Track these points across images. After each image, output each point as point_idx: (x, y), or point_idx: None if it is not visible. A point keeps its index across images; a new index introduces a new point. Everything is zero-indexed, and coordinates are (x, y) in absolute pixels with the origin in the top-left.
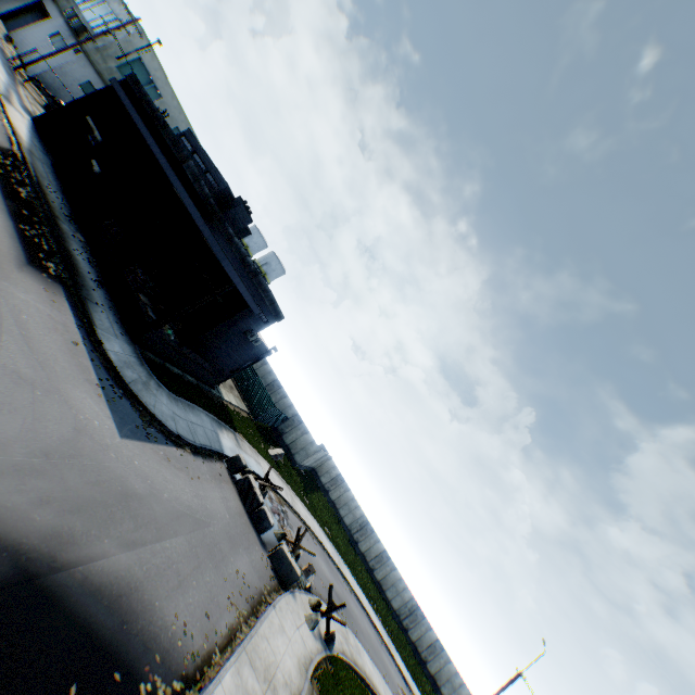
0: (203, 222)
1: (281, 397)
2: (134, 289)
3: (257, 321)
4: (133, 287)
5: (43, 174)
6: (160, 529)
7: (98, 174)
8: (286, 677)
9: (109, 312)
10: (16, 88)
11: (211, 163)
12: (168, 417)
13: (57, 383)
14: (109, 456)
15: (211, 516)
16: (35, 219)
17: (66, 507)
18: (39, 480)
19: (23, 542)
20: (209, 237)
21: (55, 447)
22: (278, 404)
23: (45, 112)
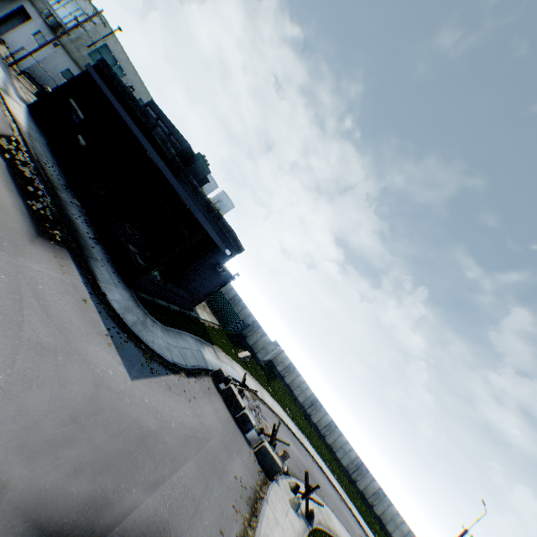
0: (176, 180)
1: (242, 308)
2: (124, 241)
3: (223, 256)
4: (123, 240)
5: (41, 152)
6: (173, 459)
7: (84, 147)
8: None
9: (107, 264)
10: (12, 82)
11: (173, 127)
12: (164, 349)
13: (74, 344)
14: (124, 402)
15: (208, 431)
16: (39, 194)
17: (97, 468)
18: (71, 448)
19: (64, 522)
20: (182, 193)
21: (80, 409)
22: (240, 314)
23: (36, 99)
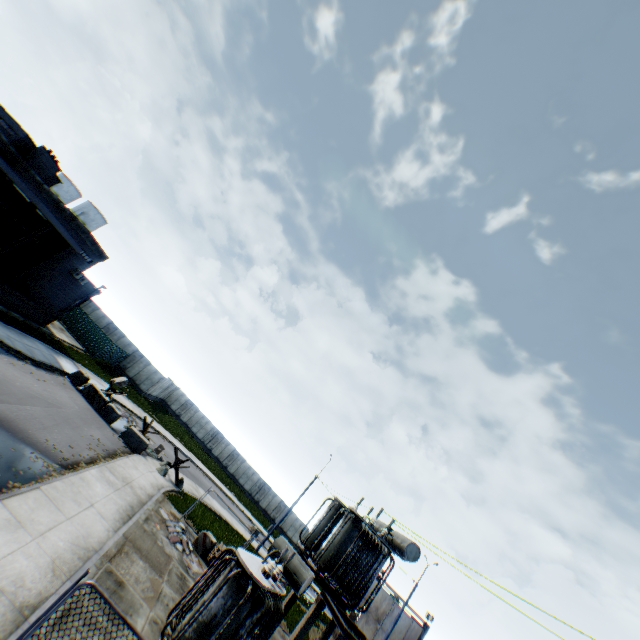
0: (11, 169)
1: (120, 338)
2: None
3: (82, 261)
4: None
5: None
6: (21, 399)
7: None
8: (141, 486)
9: None
10: None
11: (4, 110)
12: (5, 337)
13: None
14: None
15: (62, 404)
16: None
17: None
18: None
19: None
20: (20, 183)
21: None
22: (117, 344)
23: None
